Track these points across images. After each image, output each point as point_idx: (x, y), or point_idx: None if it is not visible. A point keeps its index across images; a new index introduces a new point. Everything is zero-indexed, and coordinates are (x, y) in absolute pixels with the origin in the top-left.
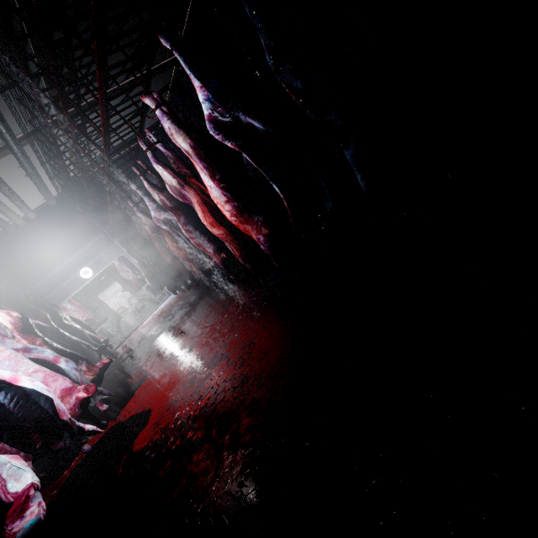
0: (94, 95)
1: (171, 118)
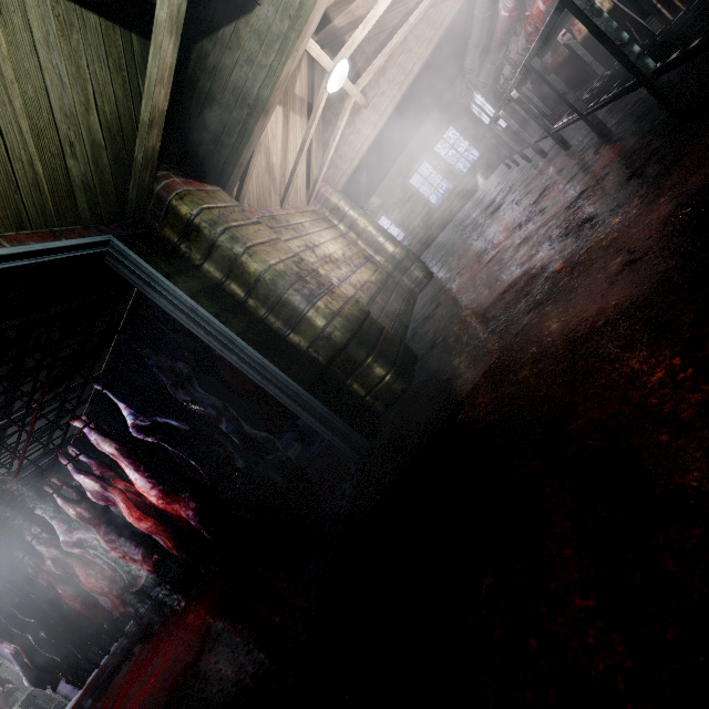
0: (24, 429)
1: (99, 431)
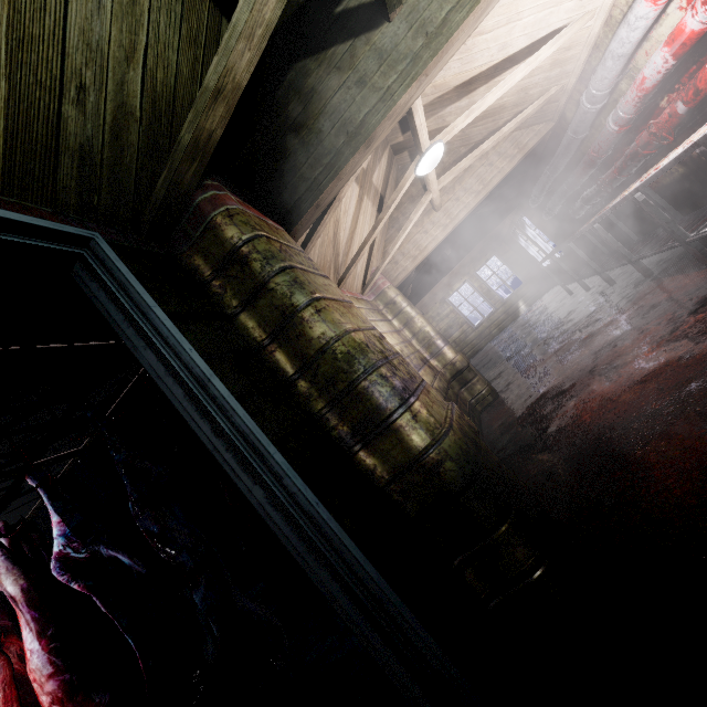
0: None
1: (10, 552)
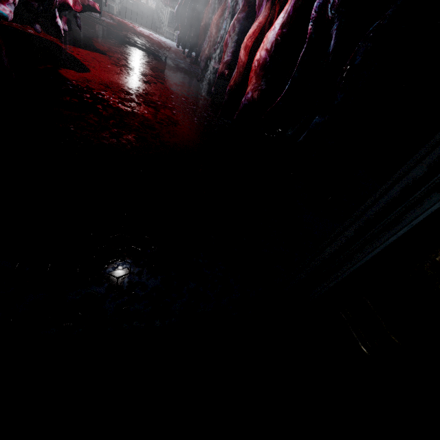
0: None
1: None
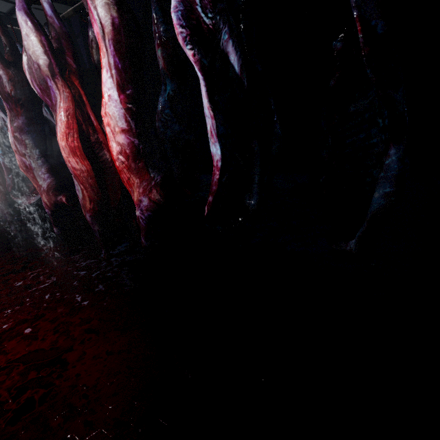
0: None
1: None
